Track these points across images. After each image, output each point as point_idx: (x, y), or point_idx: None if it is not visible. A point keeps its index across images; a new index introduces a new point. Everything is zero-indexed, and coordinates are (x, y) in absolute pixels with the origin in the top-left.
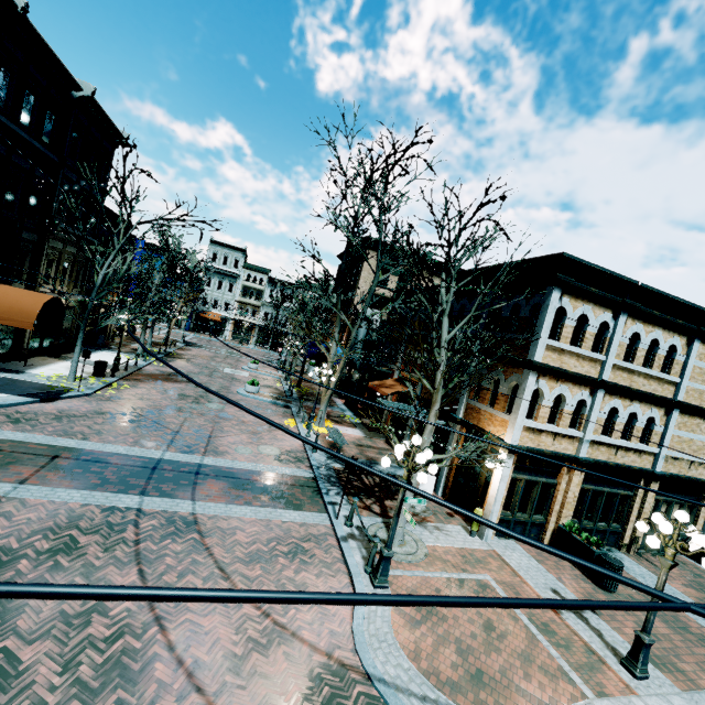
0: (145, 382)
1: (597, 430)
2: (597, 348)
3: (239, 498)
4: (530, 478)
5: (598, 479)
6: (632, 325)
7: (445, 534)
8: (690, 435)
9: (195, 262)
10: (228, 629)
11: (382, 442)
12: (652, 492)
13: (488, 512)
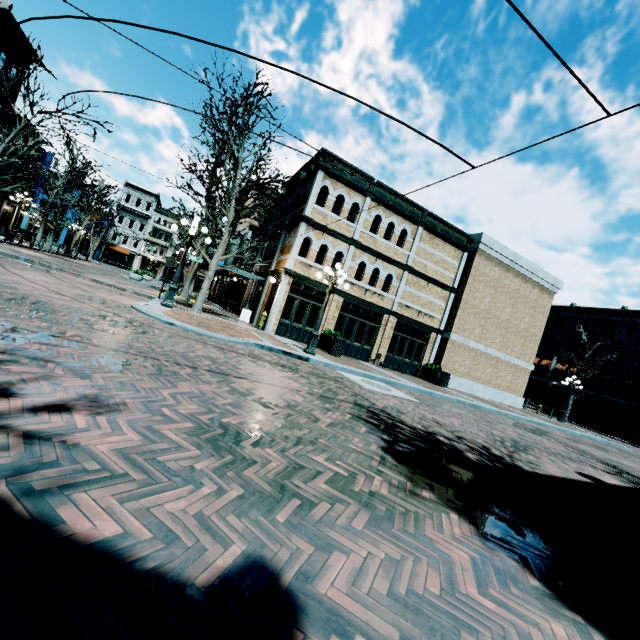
0: (37, 252)
1: (351, 275)
2: (353, 221)
3: (88, 280)
4: (303, 299)
5: (354, 311)
6: (376, 210)
7: (239, 324)
8: (418, 293)
9: (103, 188)
10: (49, 280)
11: (234, 314)
12: (390, 325)
13: (270, 314)
